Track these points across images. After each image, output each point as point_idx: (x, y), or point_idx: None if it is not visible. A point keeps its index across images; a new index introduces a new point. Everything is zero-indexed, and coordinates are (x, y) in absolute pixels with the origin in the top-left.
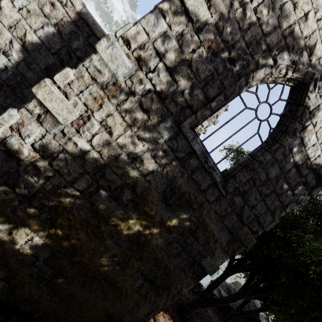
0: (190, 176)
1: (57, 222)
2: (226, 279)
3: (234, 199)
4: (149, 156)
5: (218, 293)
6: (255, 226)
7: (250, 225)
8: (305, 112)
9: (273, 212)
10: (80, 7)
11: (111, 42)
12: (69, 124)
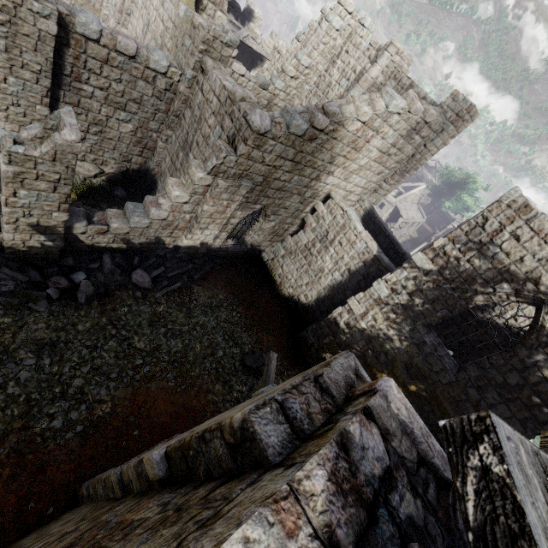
0: (424, 358)
1: None
2: None
3: (467, 390)
4: (396, 338)
5: None
6: None
7: None
8: (541, 331)
9: (523, 422)
10: (375, 253)
11: (379, 282)
12: (359, 315)
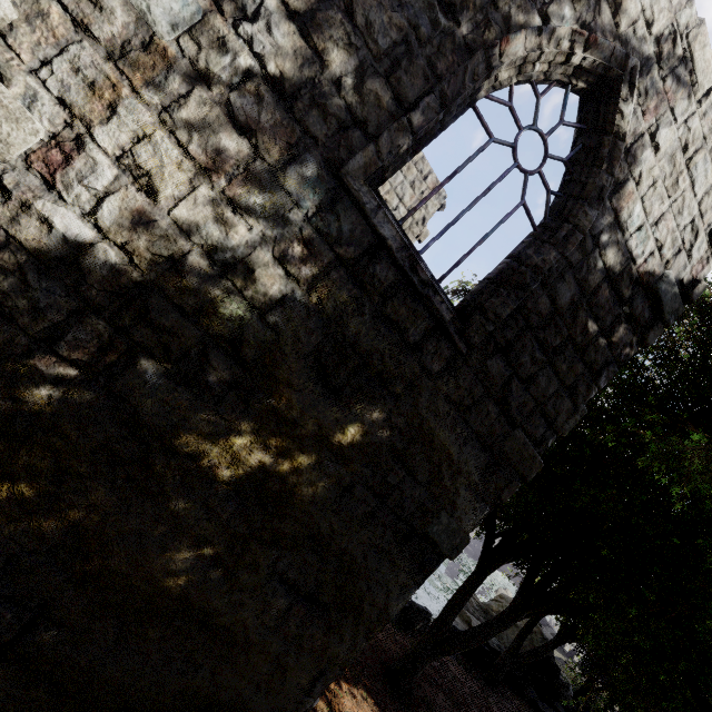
0: (379, 310)
1: (14, 463)
2: (479, 597)
3: (487, 365)
4: (269, 257)
5: (466, 627)
6: (539, 426)
7: (528, 426)
8: (618, 149)
9: (573, 390)
10: None
11: None
12: (18, 159)
